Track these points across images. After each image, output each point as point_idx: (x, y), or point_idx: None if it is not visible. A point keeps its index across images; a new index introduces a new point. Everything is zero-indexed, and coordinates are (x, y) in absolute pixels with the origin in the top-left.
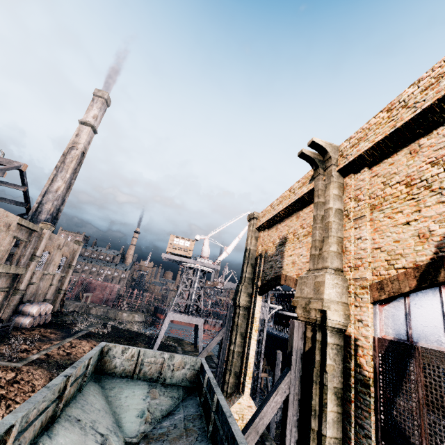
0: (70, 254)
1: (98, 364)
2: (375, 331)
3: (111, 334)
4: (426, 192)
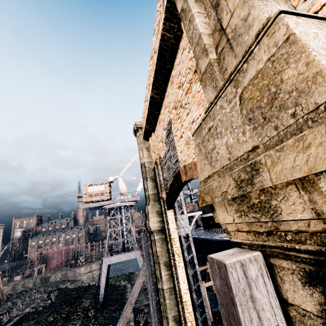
0: None
1: None
2: None
3: (54, 304)
4: None
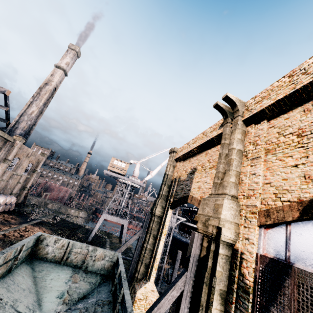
0: (36, 162)
1: (33, 249)
2: (259, 249)
3: (59, 224)
4: None
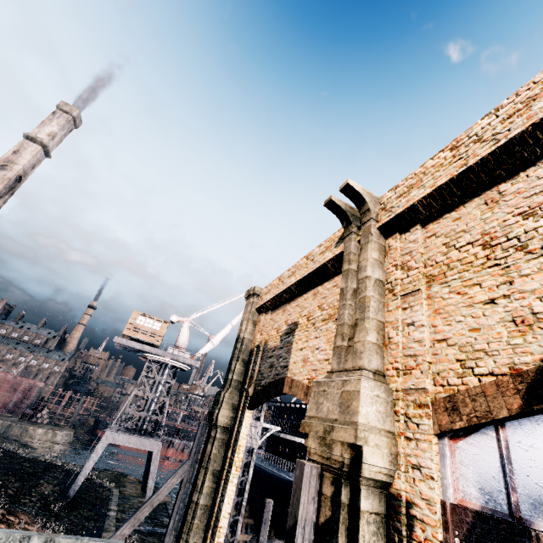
0: None
1: None
2: (445, 489)
3: None
4: (519, 254)
